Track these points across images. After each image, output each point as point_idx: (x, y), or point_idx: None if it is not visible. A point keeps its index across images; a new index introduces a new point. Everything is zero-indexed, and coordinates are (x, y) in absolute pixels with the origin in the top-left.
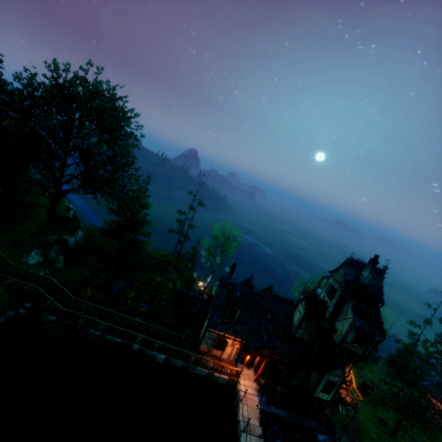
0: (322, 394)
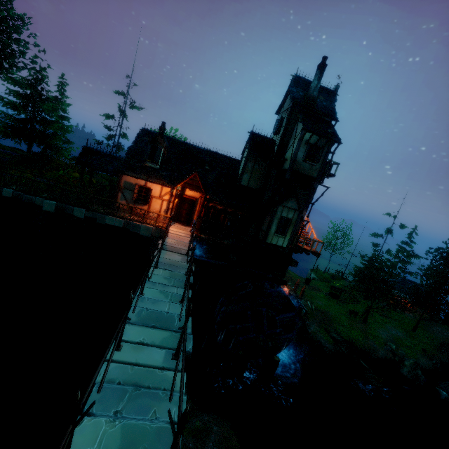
0: (277, 238)
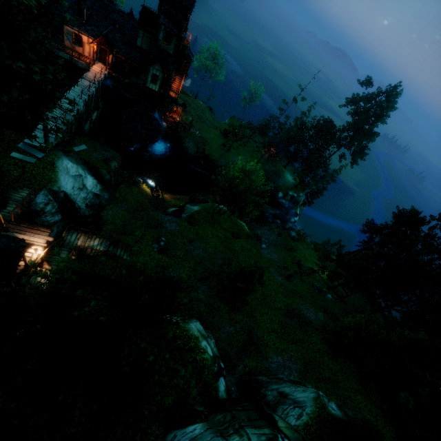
0: (152, 85)
